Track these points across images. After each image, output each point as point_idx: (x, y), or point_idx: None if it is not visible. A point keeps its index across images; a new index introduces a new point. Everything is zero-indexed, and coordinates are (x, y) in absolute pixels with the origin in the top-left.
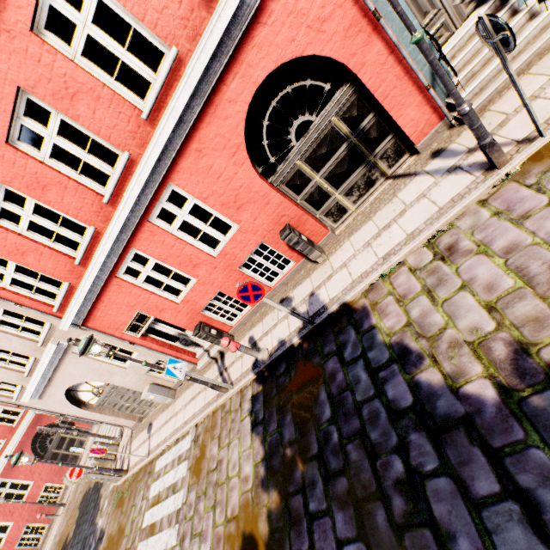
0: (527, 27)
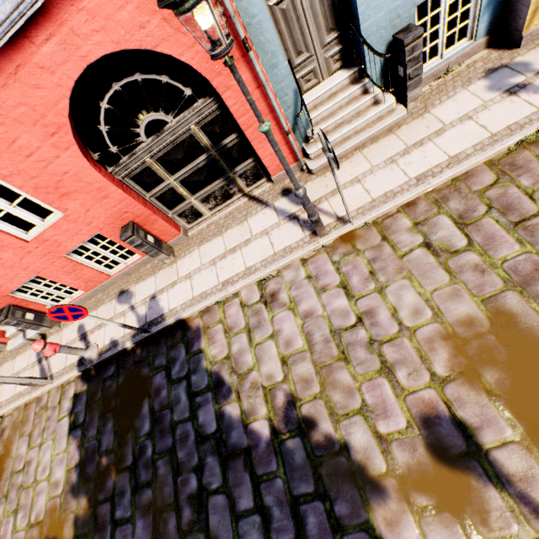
0: (370, 110)
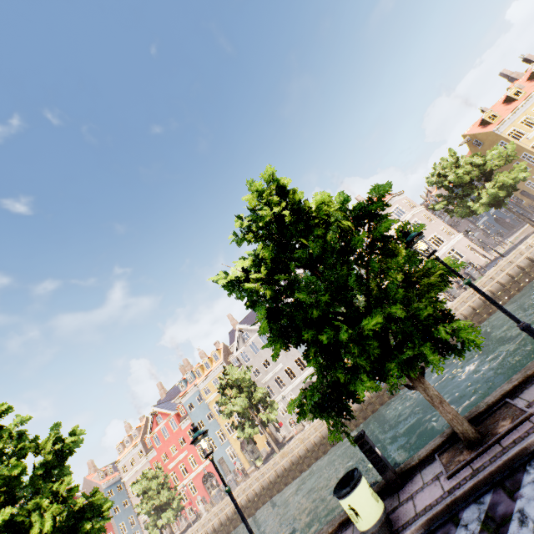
0: None
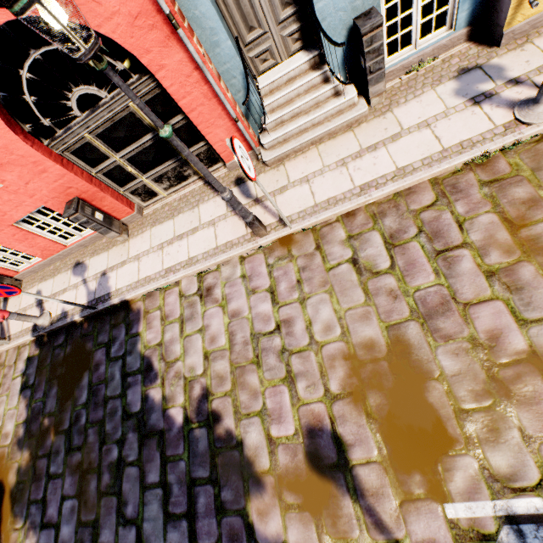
0: (330, 102)
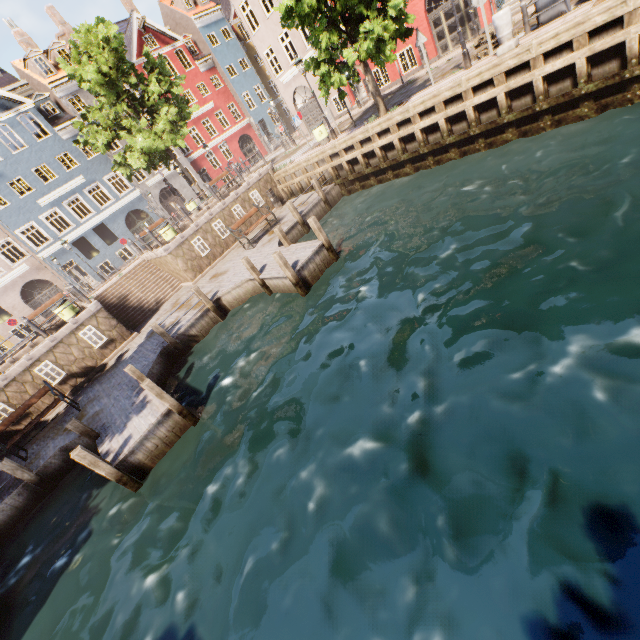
0: None
